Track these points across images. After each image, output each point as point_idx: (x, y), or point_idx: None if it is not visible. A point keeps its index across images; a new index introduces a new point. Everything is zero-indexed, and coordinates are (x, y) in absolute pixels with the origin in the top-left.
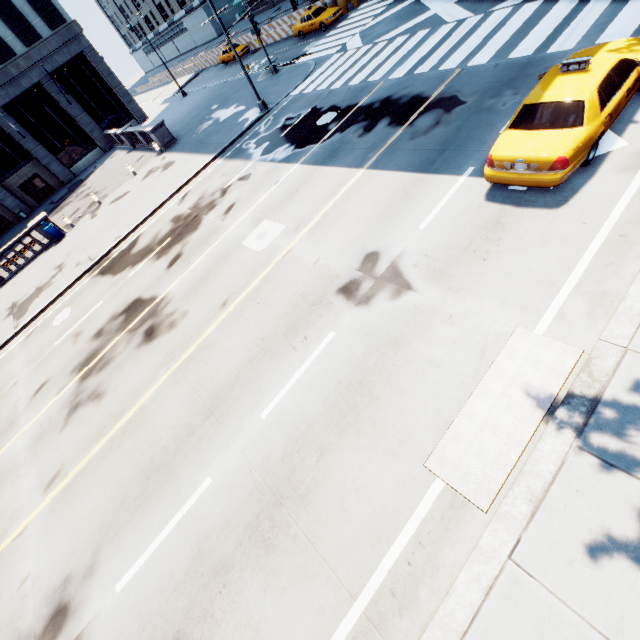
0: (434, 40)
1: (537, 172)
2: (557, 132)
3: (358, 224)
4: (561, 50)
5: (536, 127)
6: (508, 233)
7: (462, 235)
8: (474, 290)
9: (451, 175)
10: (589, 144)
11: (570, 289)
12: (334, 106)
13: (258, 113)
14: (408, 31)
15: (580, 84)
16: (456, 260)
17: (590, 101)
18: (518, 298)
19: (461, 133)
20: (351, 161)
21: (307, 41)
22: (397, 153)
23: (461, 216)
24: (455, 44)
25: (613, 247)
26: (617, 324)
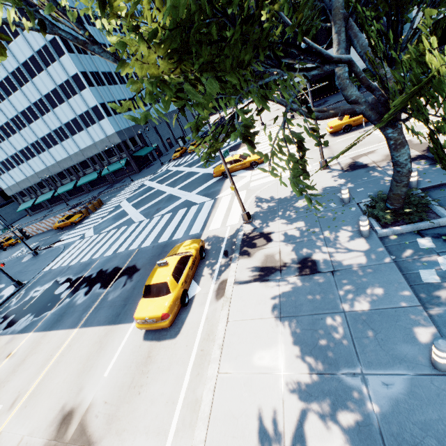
0: (128, 232)
1: (158, 322)
2: (161, 298)
3: (64, 384)
4: (177, 238)
5: (153, 296)
6: (153, 364)
7: (129, 374)
8: (131, 427)
9: (127, 323)
10: (178, 300)
11: (181, 403)
12: (69, 278)
13: (13, 289)
14: (117, 226)
15: (165, 273)
16: (123, 400)
17: (170, 281)
18: (156, 424)
19: (135, 290)
20: (71, 322)
21: (63, 231)
22: (100, 311)
23: (130, 356)
24: (137, 234)
25: (199, 360)
26: (198, 430)
